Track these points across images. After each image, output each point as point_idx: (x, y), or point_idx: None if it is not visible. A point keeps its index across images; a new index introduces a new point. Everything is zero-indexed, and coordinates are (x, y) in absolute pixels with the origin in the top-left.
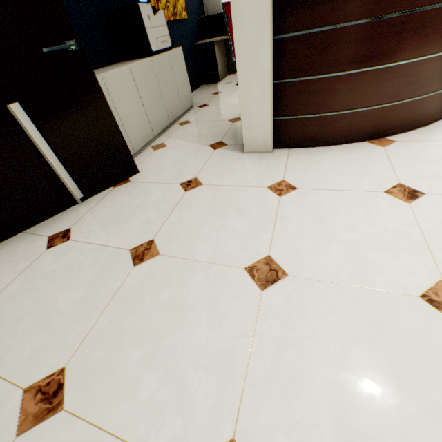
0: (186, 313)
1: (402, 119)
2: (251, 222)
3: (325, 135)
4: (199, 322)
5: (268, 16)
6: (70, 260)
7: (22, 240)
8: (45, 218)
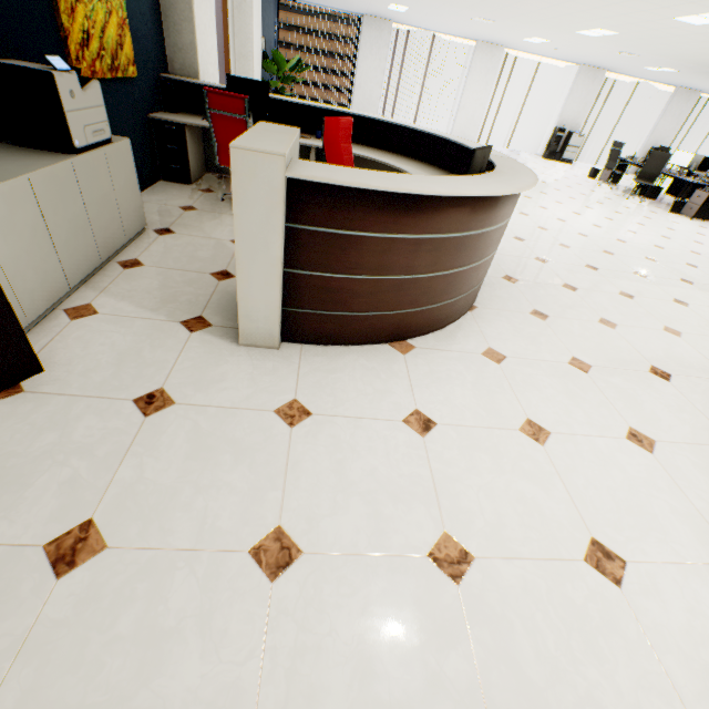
0: (166, 645)
1: (421, 324)
2: (255, 473)
3: (345, 334)
4: (187, 655)
5: (281, 207)
6: None
7: None
8: None
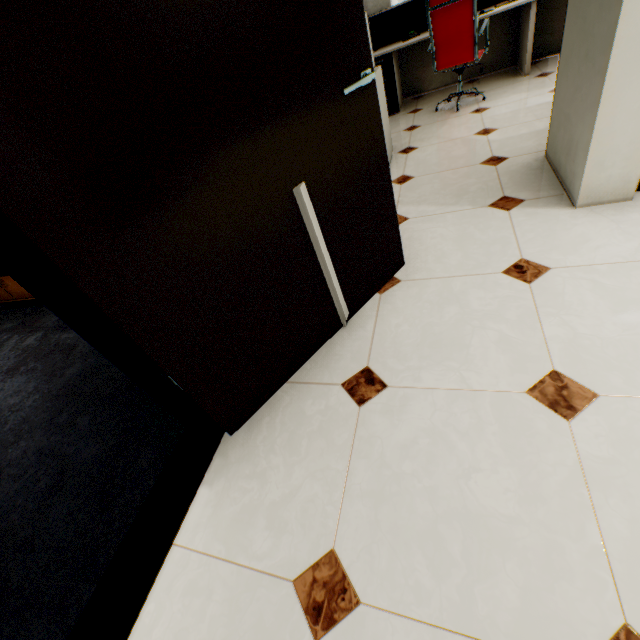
0: None
1: None
2: None
3: None
4: None
5: None
6: (424, 421)
7: (298, 395)
8: (308, 356)
